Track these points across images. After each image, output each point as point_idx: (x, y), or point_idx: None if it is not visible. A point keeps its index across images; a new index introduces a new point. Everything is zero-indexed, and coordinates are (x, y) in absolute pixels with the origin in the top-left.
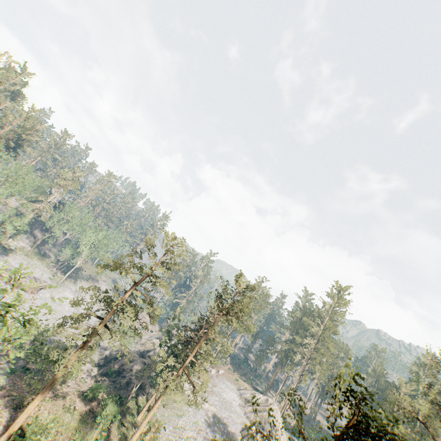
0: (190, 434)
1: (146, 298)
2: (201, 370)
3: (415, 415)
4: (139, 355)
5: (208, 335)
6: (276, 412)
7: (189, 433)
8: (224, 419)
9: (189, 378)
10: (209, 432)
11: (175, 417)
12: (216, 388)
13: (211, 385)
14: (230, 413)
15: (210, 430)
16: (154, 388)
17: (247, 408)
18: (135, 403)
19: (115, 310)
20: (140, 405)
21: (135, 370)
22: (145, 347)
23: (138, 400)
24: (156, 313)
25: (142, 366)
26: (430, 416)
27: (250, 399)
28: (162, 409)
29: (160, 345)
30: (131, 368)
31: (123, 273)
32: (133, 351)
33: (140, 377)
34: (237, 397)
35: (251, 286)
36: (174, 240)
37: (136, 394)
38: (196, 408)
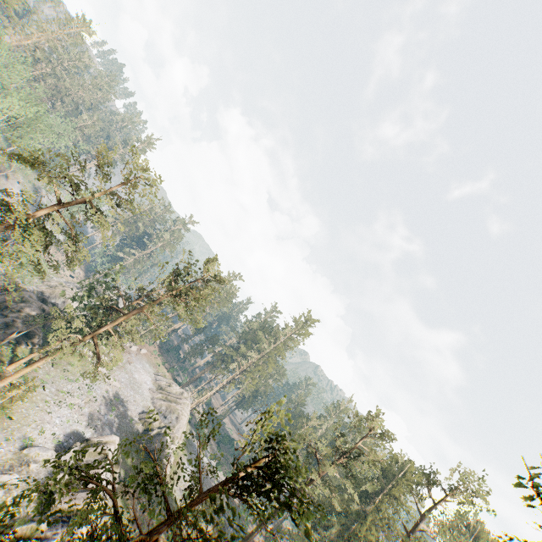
0: (76, 402)
1: (71, 231)
2: (116, 345)
3: (314, 451)
4: (39, 298)
5: (142, 311)
6: (187, 407)
7: (75, 400)
8: (126, 398)
9: (96, 349)
10: (102, 406)
11: (63, 381)
12: (129, 365)
13: (126, 361)
14: (135, 394)
15: (104, 404)
16: (46, 342)
17: (157, 394)
18: (12, 350)
19: (12, 227)
20: (18, 355)
21: (26, 313)
22: (52, 291)
23: (18, 348)
24: (78, 258)
25: (39, 312)
26: (325, 454)
27: (164, 387)
28: (50, 368)
29: (73, 298)
30: (21, 309)
31: (43, 181)
32: (33, 289)
33: (30, 324)
34: (151, 381)
35: (220, 279)
36: (146, 173)
37: (17, 341)
38: (92, 382)
